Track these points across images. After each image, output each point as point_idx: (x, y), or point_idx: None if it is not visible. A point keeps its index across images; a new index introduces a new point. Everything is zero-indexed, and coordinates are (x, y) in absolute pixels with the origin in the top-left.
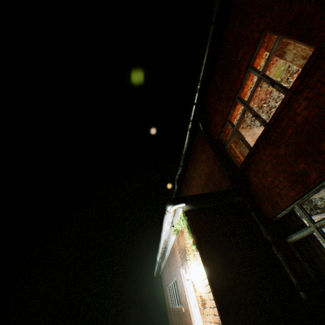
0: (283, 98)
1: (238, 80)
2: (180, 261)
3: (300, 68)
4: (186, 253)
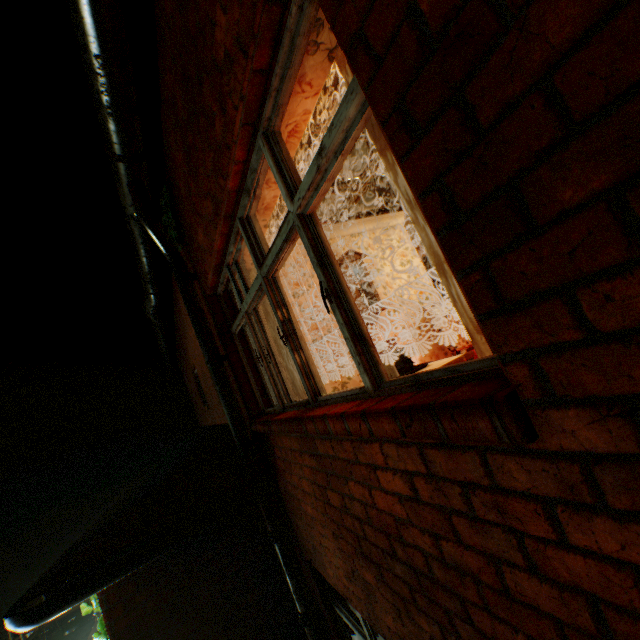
0: (345, 415)
1: (232, 167)
2: None
3: (434, 259)
4: None
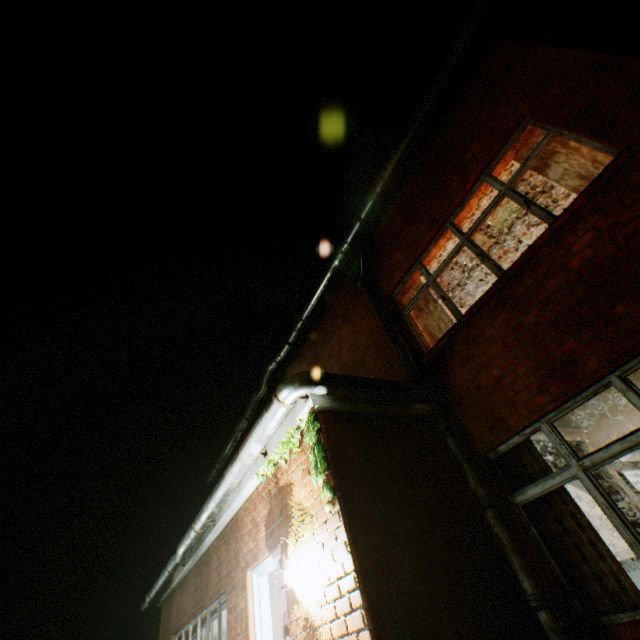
0: (550, 224)
1: (461, 193)
2: (252, 549)
3: (572, 192)
4: (285, 522)
